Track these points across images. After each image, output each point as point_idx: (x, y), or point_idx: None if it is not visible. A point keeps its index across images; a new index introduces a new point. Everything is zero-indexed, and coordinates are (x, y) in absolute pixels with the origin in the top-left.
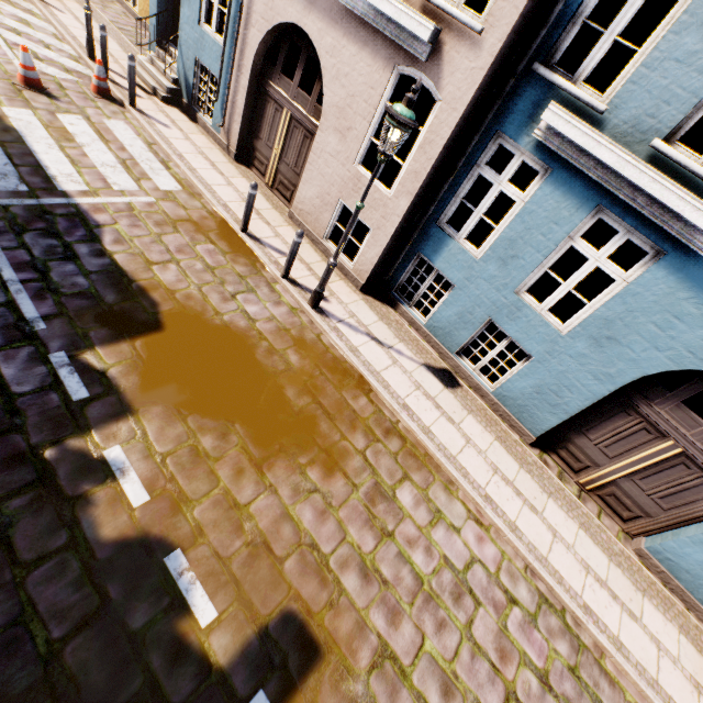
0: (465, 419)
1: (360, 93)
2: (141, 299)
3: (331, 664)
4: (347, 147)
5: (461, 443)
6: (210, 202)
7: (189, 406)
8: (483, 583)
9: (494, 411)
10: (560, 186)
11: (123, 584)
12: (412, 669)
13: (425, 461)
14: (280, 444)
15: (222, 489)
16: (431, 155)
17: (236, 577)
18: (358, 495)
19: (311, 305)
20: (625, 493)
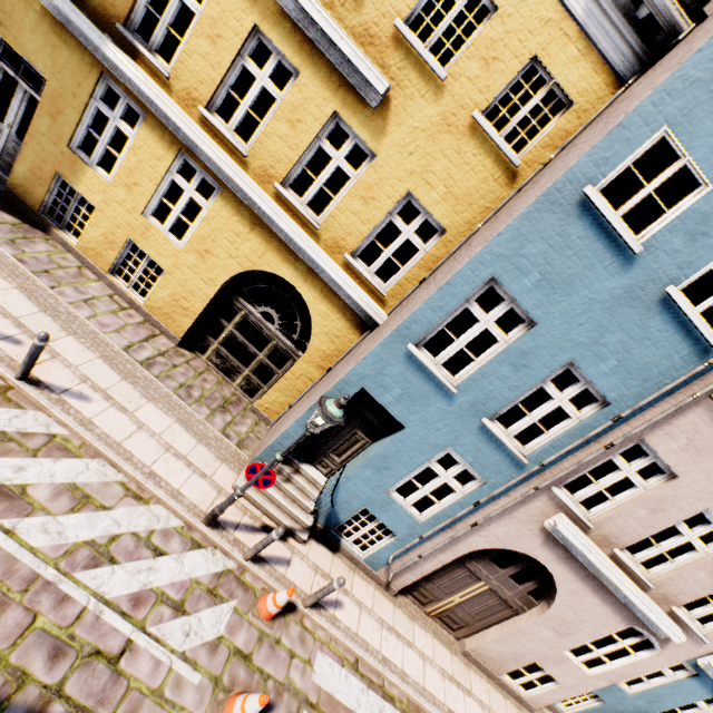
0: None
1: (591, 623)
2: None
3: None
4: (561, 641)
5: None
6: None
7: None
8: None
9: None
10: (701, 682)
11: None
12: None
13: None
14: None
15: None
16: (639, 671)
17: None
18: None
19: None
20: None
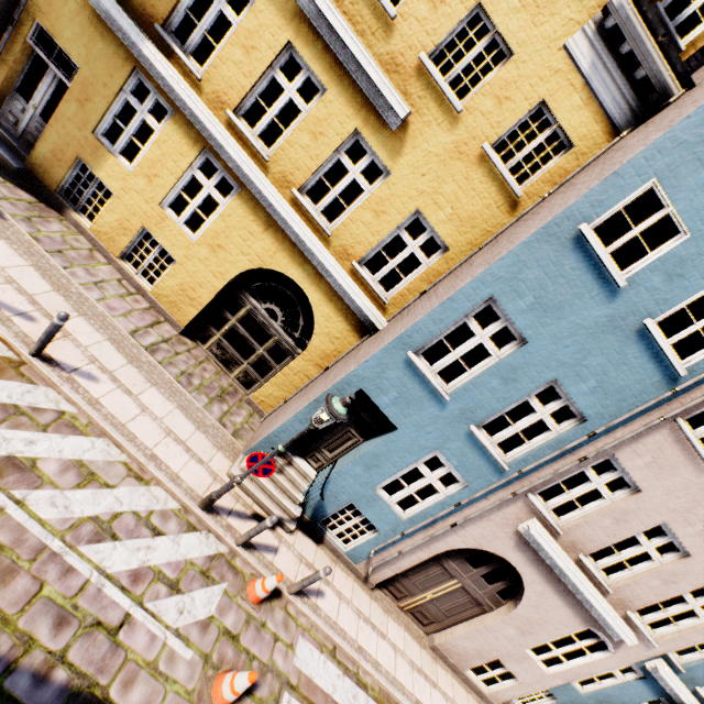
0: None
1: (553, 623)
2: None
3: None
4: (524, 640)
5: None
6: None
7: None
8: None
9: None
10: (647, 684)
11: None
12: None
13: None
14: None
15: None
16: (593, 670)
17: None
18: None
19: None
20: None
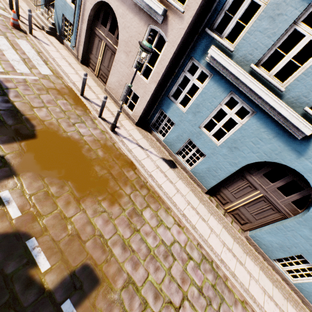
0: (177, 181)
1: (134, 36)
2: (26, 123)
3: (103, 286)
4: (129, 60)
5: (175, 192)
6: (66, 81)
7: (46, 173)
8: (178, 251)
9: (191, 178)
10: (216, 82)
11: (3, 253)
12: (141, 288)
13: (158, 199)
14: (90, 191)
15: (59, 210)
16: (164, 65)
17: (61, 249)
18: (125, 214)
19: (111, 130)
20: (242, 213)
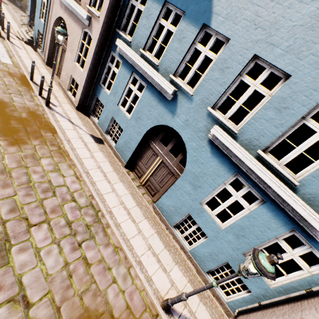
0: (97, 152)
1: (76, 38)
2: None
3: None
4: (73, 56)
5: (88, 156)
6: (23, 70)
7: None
8: (63, 192)
9: (115, 154)
10: (125, 66)
11: None
12: (1, 200)
13: (66, 156)
14: None
15: None
16: (91, 56)
17: None
18: (21, 154)
19: (45, 104)
20: (152, 183)
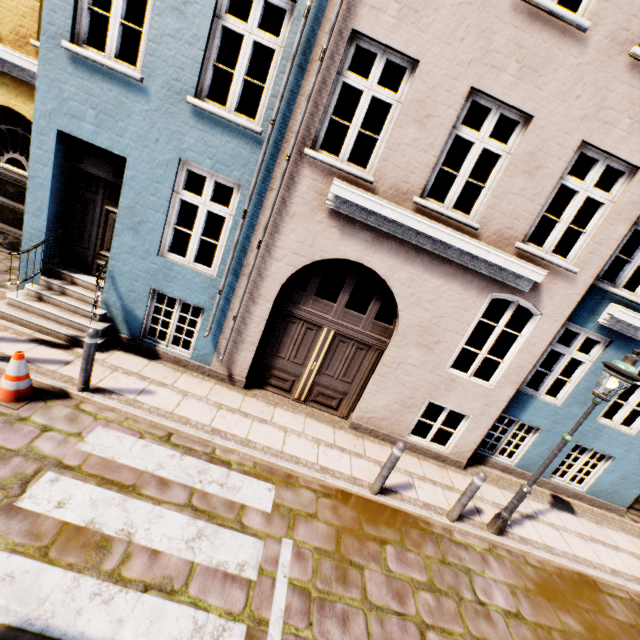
0: (609, 535)
1: (450, 314)
2: None
3: None
4: (436, 357)
5: None
6: (311, 478)
7: None
8: None
9: (592, 505)
10: (620, 349)
11: None
12: None
13: None
14: None
15: None
16: (535, 353)
17: None
18: None
19: (497, 533)
20: None
